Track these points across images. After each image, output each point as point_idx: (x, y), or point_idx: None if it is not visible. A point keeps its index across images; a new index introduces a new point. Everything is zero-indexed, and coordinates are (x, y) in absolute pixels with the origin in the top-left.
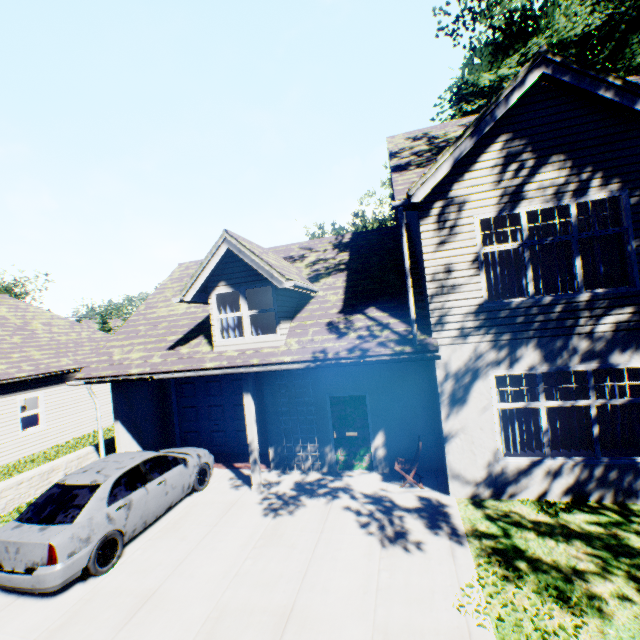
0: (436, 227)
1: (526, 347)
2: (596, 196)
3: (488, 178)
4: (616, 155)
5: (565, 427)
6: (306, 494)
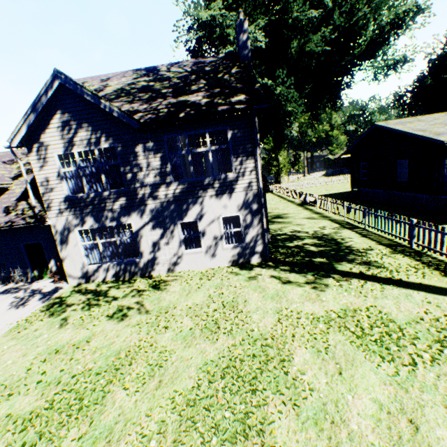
0: (38, 158)
1: (88, 217)
2: (105, 146)
3: (57, 133)
4: (110, 126)
5: (114, 250)
6: (4, 293)
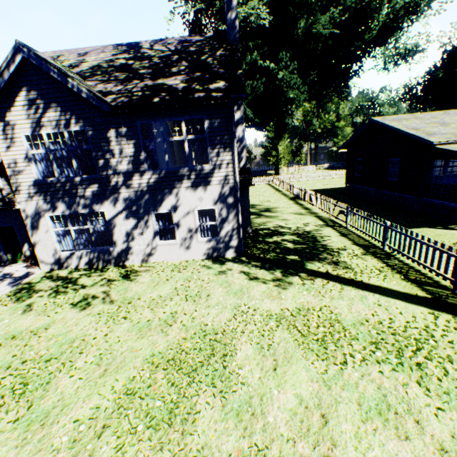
0: (4, 138)
1: (60, 202)
2: (75, 129)
3: (24, 112)
4: (80, 107)
5: (88, 237)
6: None
